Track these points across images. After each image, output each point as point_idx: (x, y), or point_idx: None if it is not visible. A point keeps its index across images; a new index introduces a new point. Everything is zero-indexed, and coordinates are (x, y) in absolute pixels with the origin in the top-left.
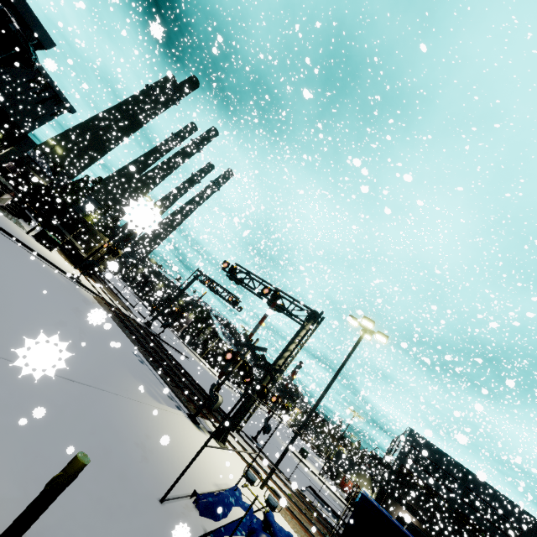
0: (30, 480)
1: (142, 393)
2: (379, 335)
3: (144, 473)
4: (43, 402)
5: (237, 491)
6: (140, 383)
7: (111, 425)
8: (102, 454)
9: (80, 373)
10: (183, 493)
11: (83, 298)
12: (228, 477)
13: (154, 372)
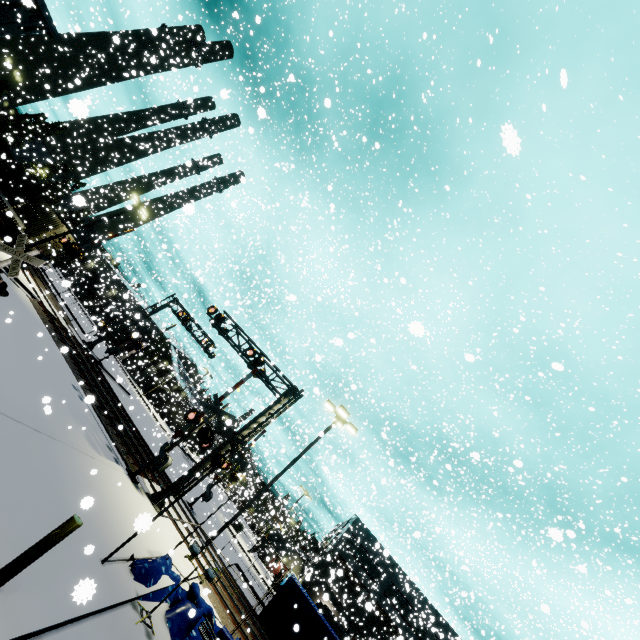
0: (2, 529)
1: (82, 441)
2: (350, 426)
3: (89, 533)
4: (1, 448)
5: (169, 560)
6: (80, 426)
7: (59, 479)
8: (54, 509)
9: (23, 412)
10: (121, 556)
11: (19, 301)
12: (161, 544)
13: (94, 412)
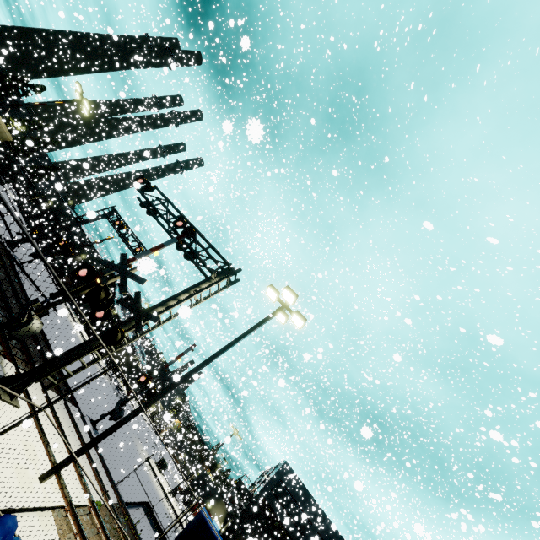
0: None
1: None
2: (297, 315)
3: None
4: None
5: None
6: None
7: None
8: None
9: None
10: None
11: None
12: None
13: None
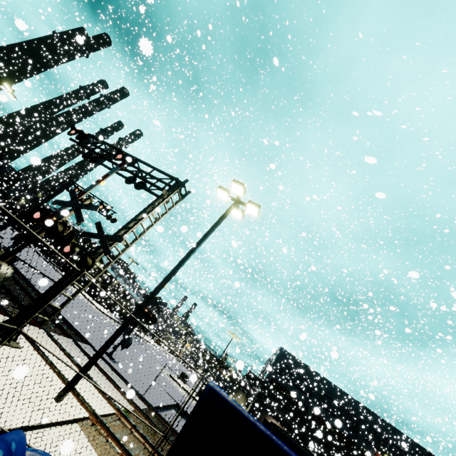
0: None
1: None
2: (250, 204)
3: None
4: None
5: None
6: None
7: None
8: None
9: None
10: None
11: None
12: None
13: None
